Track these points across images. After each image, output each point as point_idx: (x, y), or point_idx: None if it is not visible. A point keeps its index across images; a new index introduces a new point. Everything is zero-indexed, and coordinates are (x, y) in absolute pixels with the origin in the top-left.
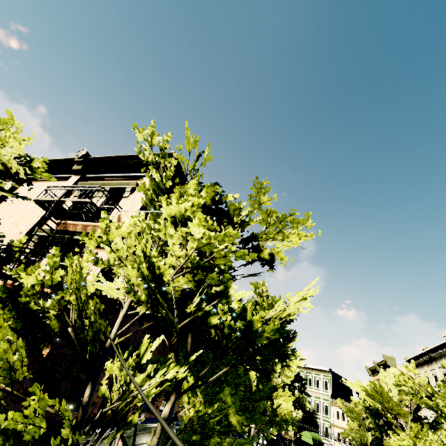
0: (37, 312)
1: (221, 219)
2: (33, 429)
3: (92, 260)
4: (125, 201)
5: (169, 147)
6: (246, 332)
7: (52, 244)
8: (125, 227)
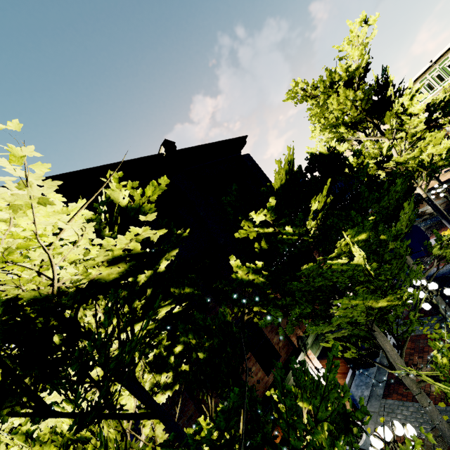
0: None
1: None
2: None
3: None
4: None
5: None
6: None
7: None
8: None
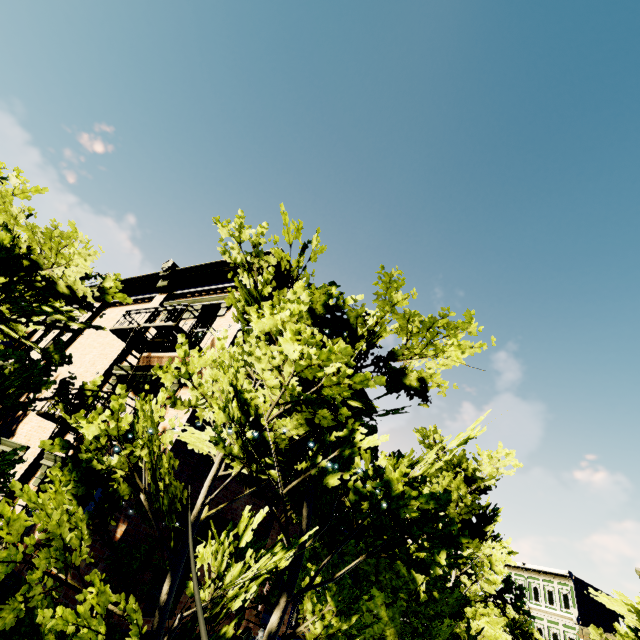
0: (101, 473)
1: (341, 333)
2: (87, 634)
3: (169, 401)
4: (221, 321)
5: (265, 241)
6: (382, 498)
7: (133, 385)
8: (210, 354)
